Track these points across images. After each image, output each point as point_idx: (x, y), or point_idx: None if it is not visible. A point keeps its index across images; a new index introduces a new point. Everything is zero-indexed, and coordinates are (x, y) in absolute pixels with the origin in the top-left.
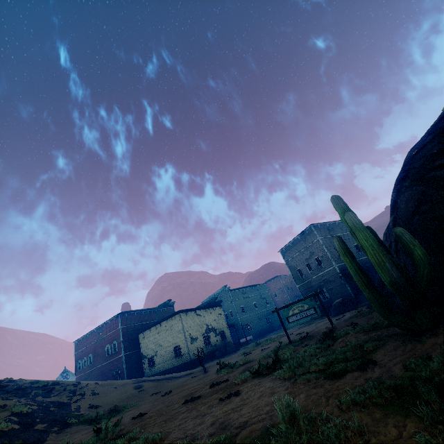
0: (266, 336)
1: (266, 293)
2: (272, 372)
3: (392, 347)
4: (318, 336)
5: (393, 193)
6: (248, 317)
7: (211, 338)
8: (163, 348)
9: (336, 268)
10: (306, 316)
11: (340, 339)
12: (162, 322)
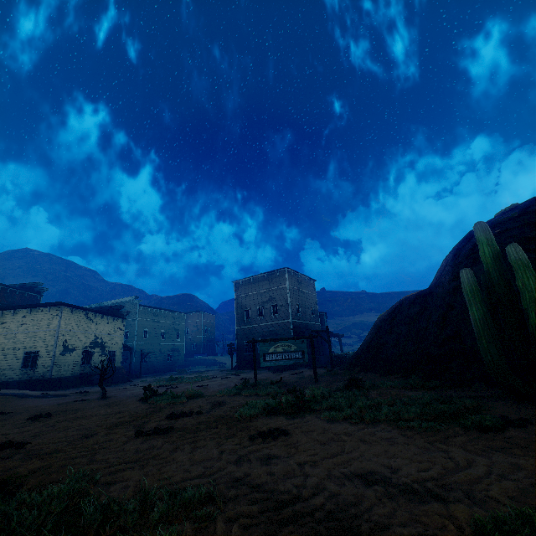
0: (165, 374)
1: (181, 325)
2: (303, 413)
3: (511, 408)
4: (295, 384)
5: (465, 259)
6: (147, 345)
7: (94, 356)
8: (2, 349)
9: (290, 322)
10: (290, 358)
11: (375, 391)
12: (20, 309)
